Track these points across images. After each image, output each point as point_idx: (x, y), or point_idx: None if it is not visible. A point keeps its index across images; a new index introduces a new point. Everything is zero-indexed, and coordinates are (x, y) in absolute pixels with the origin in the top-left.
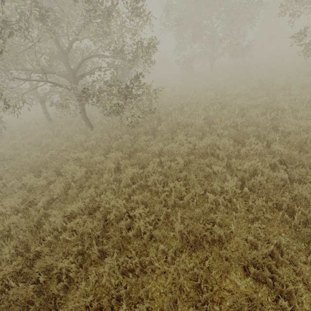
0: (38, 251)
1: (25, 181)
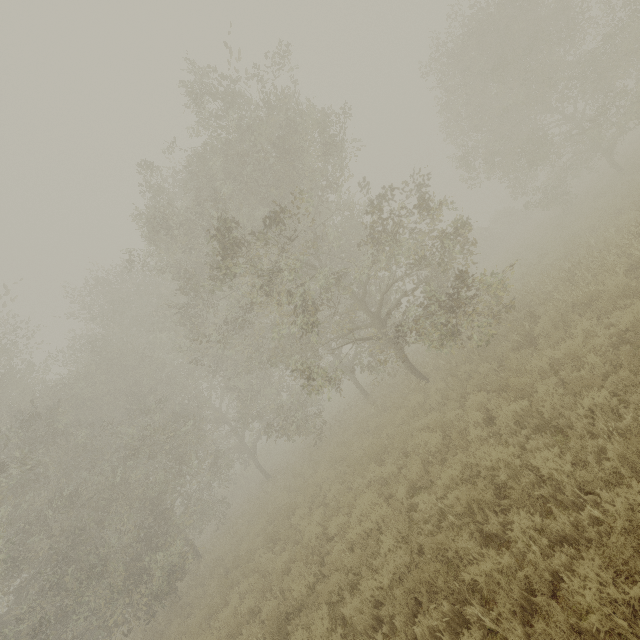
0: (421, 548)
1: (370, 476)
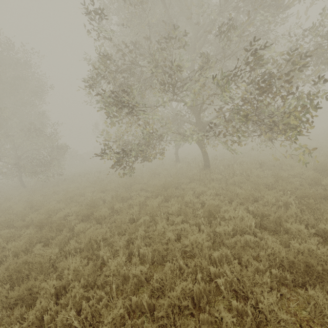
0: None
1: None
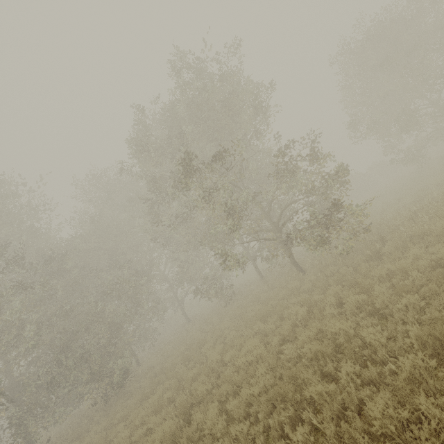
0: (282, 377)
1: (256, 329)
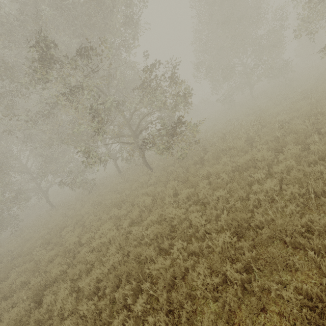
0: (129, 252)
1: (112, 214)
